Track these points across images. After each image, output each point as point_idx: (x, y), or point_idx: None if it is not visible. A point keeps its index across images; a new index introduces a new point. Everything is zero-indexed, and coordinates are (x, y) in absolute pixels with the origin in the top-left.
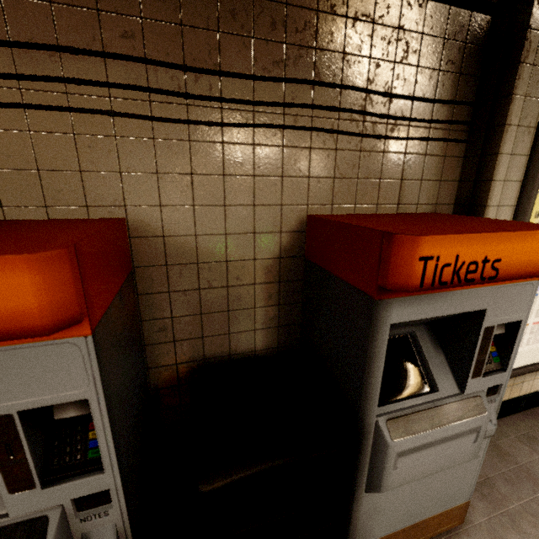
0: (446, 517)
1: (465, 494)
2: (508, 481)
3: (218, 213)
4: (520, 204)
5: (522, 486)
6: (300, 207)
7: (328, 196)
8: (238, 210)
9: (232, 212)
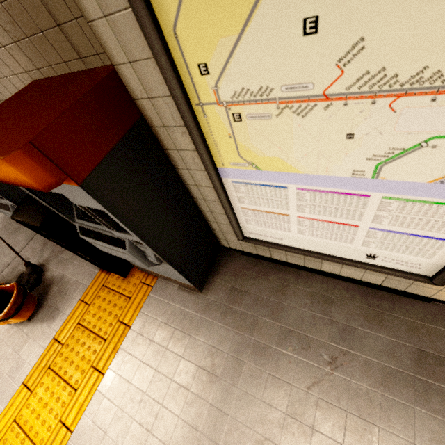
0: (182, 284)
1: (185, 282)
2: (256, 301)
3: (0, 85)
4: (152, 55)
5: (261, 309)
6: (25, 74)
7: (28, 61)
8: (4, 81)
9: (4, 83)
